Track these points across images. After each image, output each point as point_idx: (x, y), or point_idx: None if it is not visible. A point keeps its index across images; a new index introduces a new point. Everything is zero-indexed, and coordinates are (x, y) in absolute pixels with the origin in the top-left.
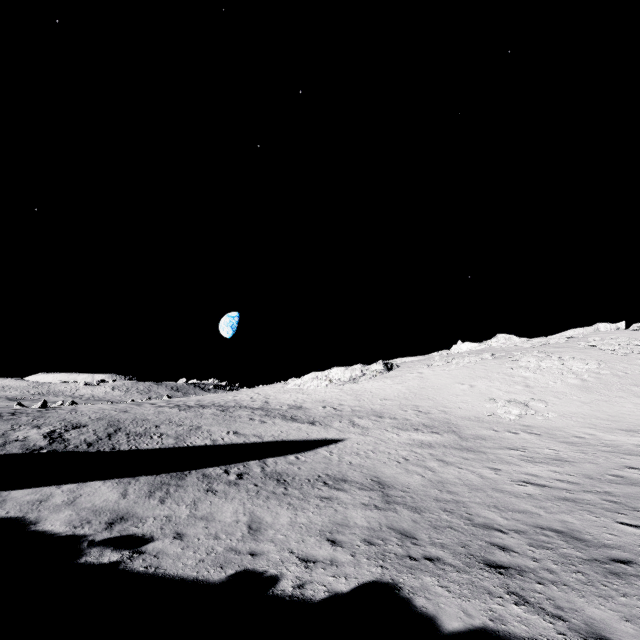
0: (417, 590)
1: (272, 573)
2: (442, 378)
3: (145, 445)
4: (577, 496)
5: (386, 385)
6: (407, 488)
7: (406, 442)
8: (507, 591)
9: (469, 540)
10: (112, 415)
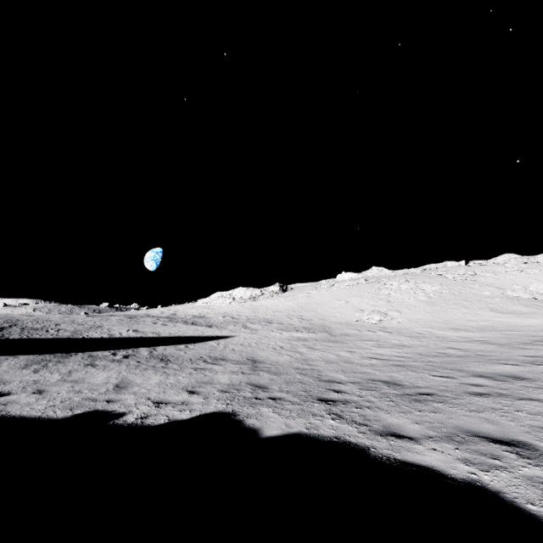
0: (252, 415)
1: (121, 411)
2: (325, 296)
3: (38, 336)
4: (407, 364)
5: (280, 302)
6: (275, 363)
7: (286, 338)
8: (329, 413)
9: (312, 388)
10: (13, 316)
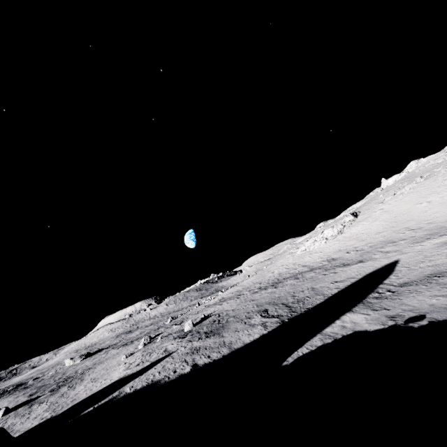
0: None
1: None
2: (401, 206)
3: (315, 302)
4: None
5: (366, 225)
6: None
7: (435, 246)
8: None
9: None
10: (257, 303)
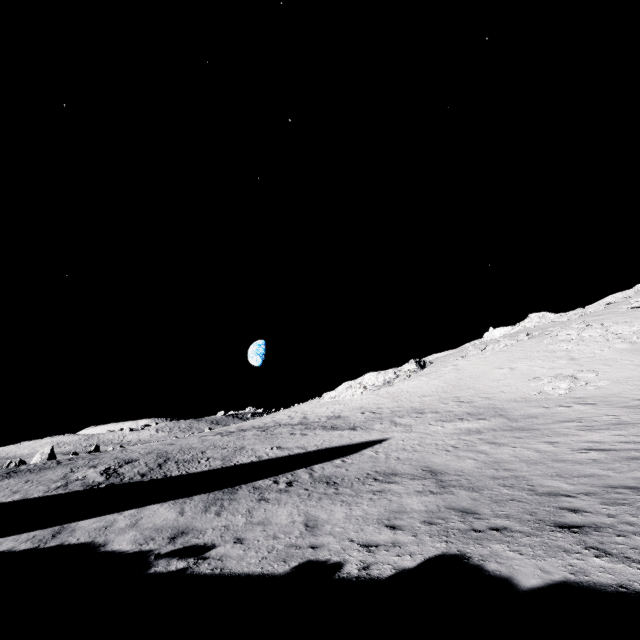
0: (487, 557)
1: (335, 560)
2: (479, 366)
3: (194, 469)
4: None
5: (422, 383)
6: (461, 472)
7: (452, 432)
8: (585, 547)
9: (535, 508)
10: (160, 448)
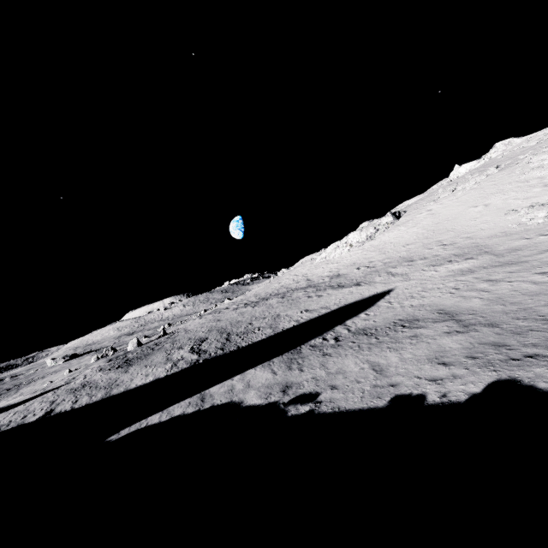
0: (534, 379)
1: (416, 393)
2: (453, 208)
3: (255, 339)
4: None
5: (402, 232)
6: (473, 311)
7: (447, 275)
8: None
9: None
10: (214, 326)
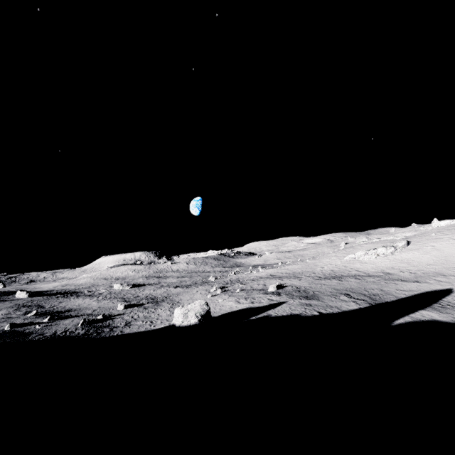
0: None
1: None
2: (452, 249)
3: (390, 299)
4: None
5: (417, 255)
6: None
7: None
8: None
9: None
10: (332, 287)
